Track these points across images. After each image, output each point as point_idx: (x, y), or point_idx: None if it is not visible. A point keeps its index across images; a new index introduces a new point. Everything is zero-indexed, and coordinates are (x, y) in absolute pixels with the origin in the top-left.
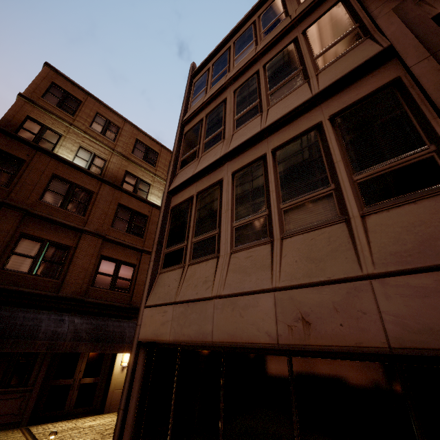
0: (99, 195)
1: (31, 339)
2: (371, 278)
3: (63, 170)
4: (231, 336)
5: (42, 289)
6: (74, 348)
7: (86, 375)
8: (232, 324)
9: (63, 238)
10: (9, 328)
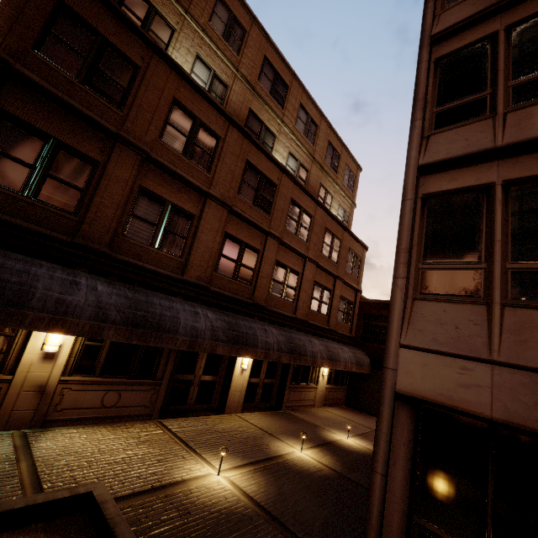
0: (225, 143)
1: (173, 333)
2: None
3: (185, 93)
4: None
5: (166, 268)
6: (213, 349)
7: (206, 372)
8: None
9: (186, 202)
10: (149, 317)
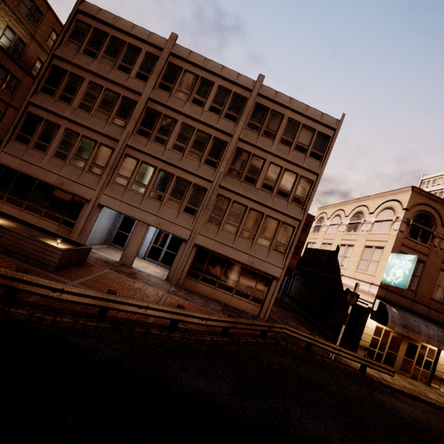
0: None
1: None
2: (77, 183)
3: None
4: (42, 178)
5: None
6: None
7: None
8: (43, 176)
9: None
10: None
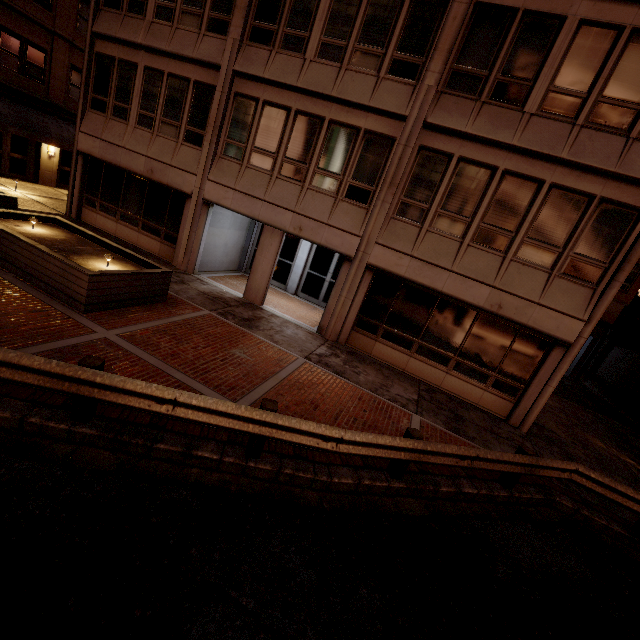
0: None
1: None
2: (171, 166)
3: None
4: (128, 167)
5: None
6: (5, 129)
7: (14, 152)
8: (129, 162)
9: None
10: None
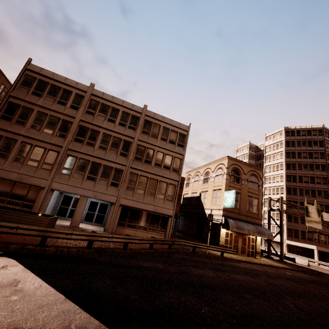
0: None
1: None
2: (34, 177)
3: None
4: (5, 177)
5: None
6: None
7: None
8: (6, 175)
9: None
10: None
